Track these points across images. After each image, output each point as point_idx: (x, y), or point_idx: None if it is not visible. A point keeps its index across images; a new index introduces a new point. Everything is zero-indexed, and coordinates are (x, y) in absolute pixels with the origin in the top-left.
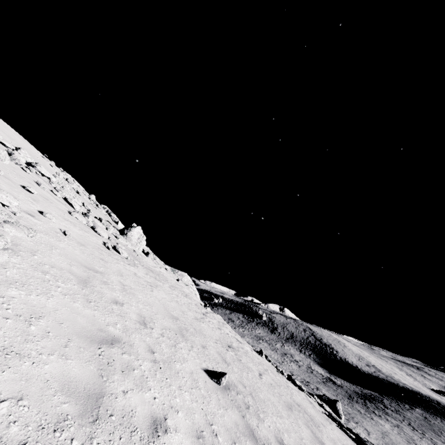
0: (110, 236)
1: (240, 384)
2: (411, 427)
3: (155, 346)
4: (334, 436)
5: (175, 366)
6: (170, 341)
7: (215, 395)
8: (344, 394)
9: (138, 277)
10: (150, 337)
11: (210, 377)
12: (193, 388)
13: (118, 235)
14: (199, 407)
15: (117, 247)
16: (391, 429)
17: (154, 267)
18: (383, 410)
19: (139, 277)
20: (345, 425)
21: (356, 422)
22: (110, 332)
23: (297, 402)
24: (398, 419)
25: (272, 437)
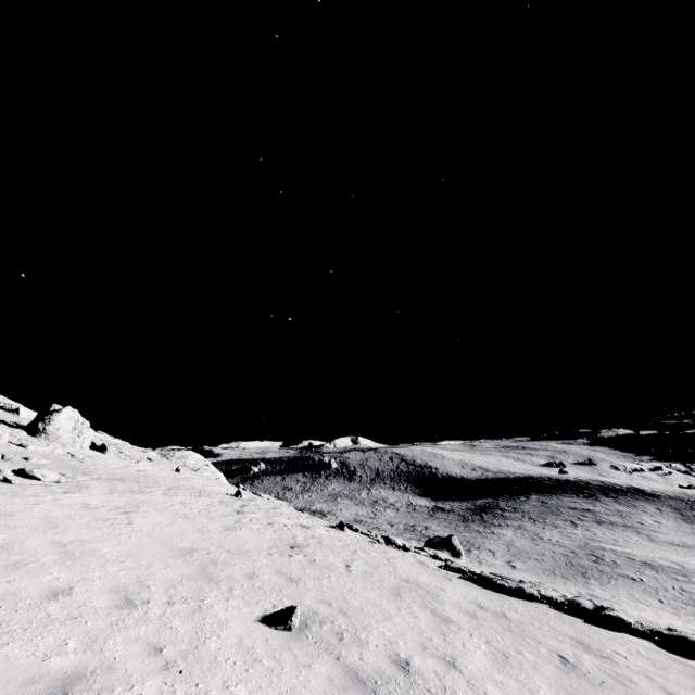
0: (5, 450)
1: (322, 605)
2: (532, 520)
3: (161, 635)
4: (458, 596)
5: (208, 648)
6: (187, 605)
7: (287, 654)
8: (457, 519)
9: (94, 508)
10: (147, 623)
11: (272, 626)
12: (249, 668)
13: (25, 440)
14: (267, 694)
15: (29, 470)
16: (514, 535)
17: (125, 468)
18: (501, 516)
19: (96, 509)
20: (467, 569)
21: (478, 548)
22: (56, 671)
23: (405, 578)
24: (518, 519)
25: (384, 660)
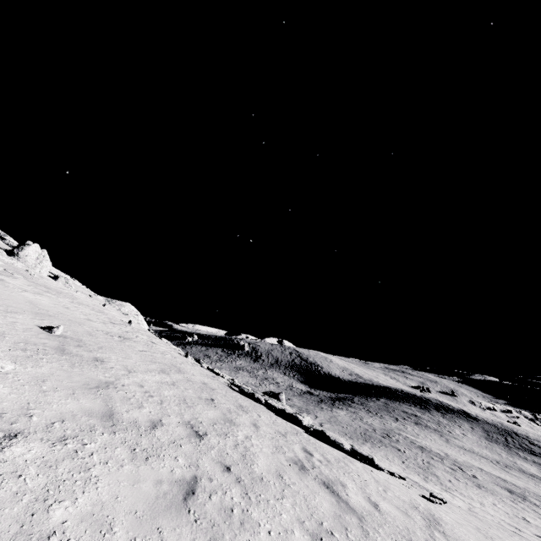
0: None
1: (91, 342)
2: (368, 411)
3: None
4: (198, 379)
5: None
6: (5, 310)
7: (35, 333)
8: (316, 400)
9: (6, 282)
10: None
11: (43, 329)
12: (5, 324)
13: None
14: (1, 329)
15: None
16: (345, 414)
17: (61, 289)
18: (349, 405)
19: (7, 283)
20: None
21: (309, 413)
22: None
23: (176, 366)
24: (358, 408)
25: (90, 356)
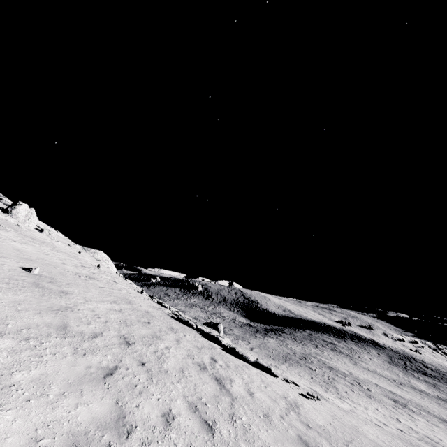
0: None
1: (61, 280)
2: (294, 340)
3: None
4: (144, 308)
5: None
6: None
7: (18, 272)
8: (253, 330)
9: (0, 234)
10: None
11: (24, 269)
12: None
13: None
14: None
15: None
16: (274, 341)
17: (45, 239)
18: (279, 334)
19: (1, 235)
20: None
21: (244, 340)
22: None
23: (128, 299)
24: (287, 337)
25: (58, 289)
